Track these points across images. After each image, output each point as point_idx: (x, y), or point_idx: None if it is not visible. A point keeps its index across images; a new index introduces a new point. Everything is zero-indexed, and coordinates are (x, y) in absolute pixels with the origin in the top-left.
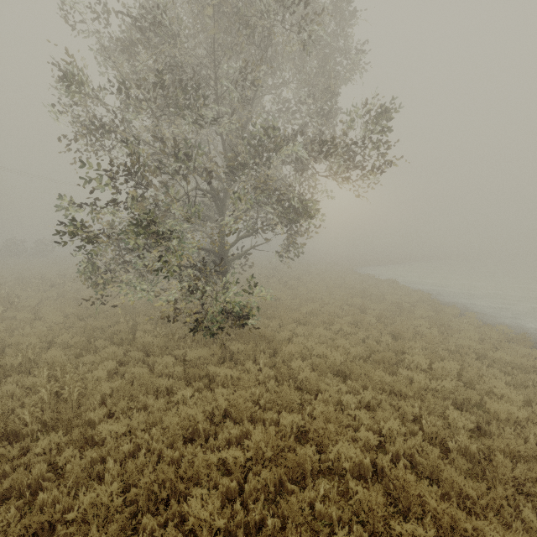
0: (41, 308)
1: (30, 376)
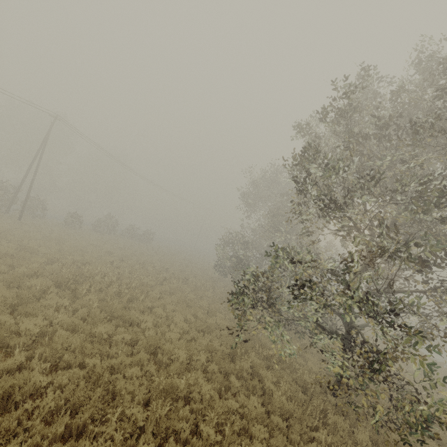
0: (166, 305)
1: (189, 407)
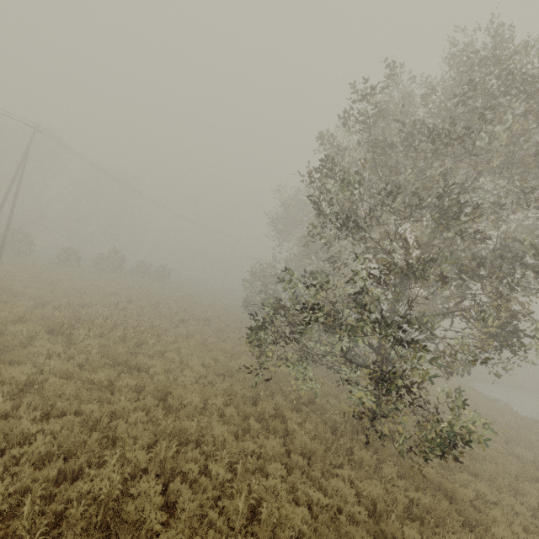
0: (181, 348)
1: (200, 450)
